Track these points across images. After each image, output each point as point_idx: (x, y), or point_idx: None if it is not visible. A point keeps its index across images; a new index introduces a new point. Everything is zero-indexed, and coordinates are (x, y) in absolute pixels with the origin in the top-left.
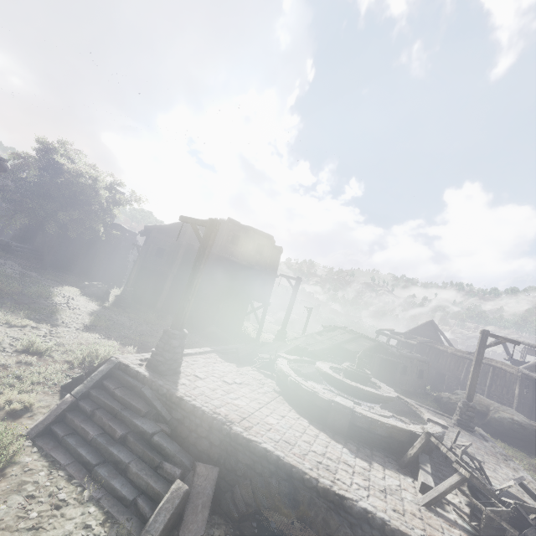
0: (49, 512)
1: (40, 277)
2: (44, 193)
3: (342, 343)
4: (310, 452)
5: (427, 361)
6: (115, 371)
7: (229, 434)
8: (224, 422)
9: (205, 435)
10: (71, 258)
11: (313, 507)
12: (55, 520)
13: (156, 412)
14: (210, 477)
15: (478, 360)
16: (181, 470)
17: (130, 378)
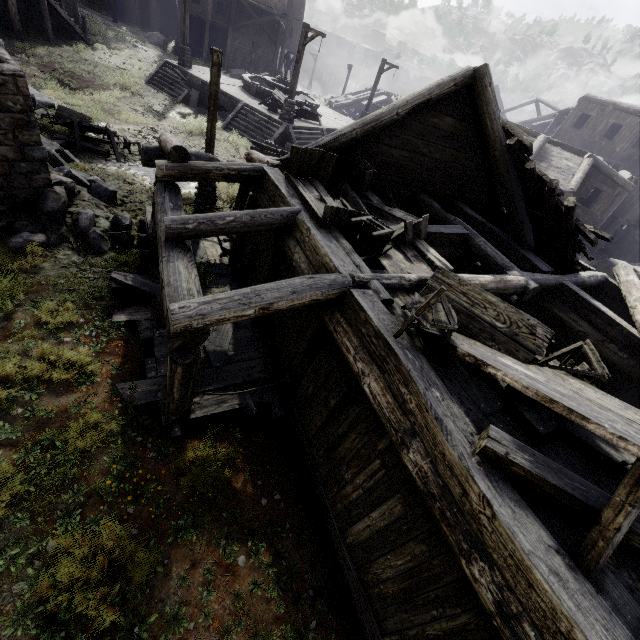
0: (156, 93)
1: (117, 28)
2: None
3: (362, 100)
4: (230, 91)
5: None
6: (166, 64)
7: (201, 81)
8: (200, 78)
9: (196, 84)
10: (130, 9)
11: (221, 98)
12: (158, 94)
13: (181, 78)
14: (197, 94)
15: (375, 83)
16: (188, 90)
17: (171, 67)
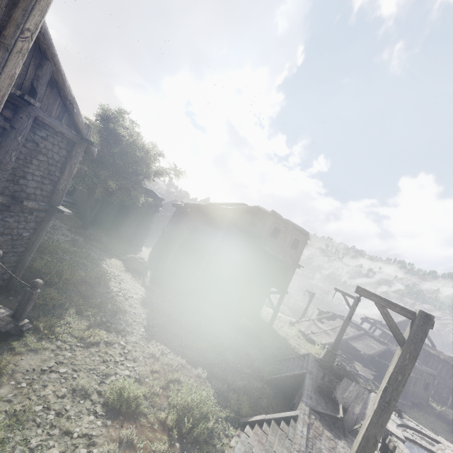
0: None
1: (86, 244)
2: (95, 157)
3: (348, 339)
4: None
5: (434, 374)
6: None
7: None
8: None
9: None
10: (104, 215)
11: None
12: None
13: None
14: None
15: None
16: None
17: None
